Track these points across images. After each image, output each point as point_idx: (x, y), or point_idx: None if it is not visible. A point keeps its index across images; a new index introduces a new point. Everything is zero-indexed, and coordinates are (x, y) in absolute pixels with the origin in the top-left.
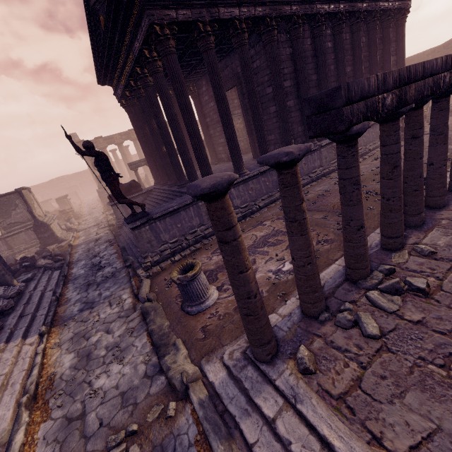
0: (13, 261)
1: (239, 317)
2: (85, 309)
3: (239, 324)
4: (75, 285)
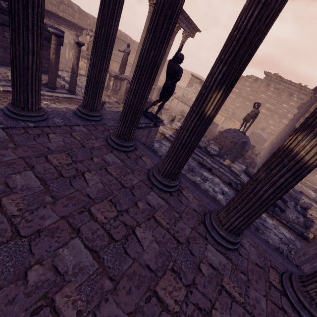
0: (301, 204)
1: (77, 103)
2: (159, 140)
3: (78, 102)
4: (190, 160)
